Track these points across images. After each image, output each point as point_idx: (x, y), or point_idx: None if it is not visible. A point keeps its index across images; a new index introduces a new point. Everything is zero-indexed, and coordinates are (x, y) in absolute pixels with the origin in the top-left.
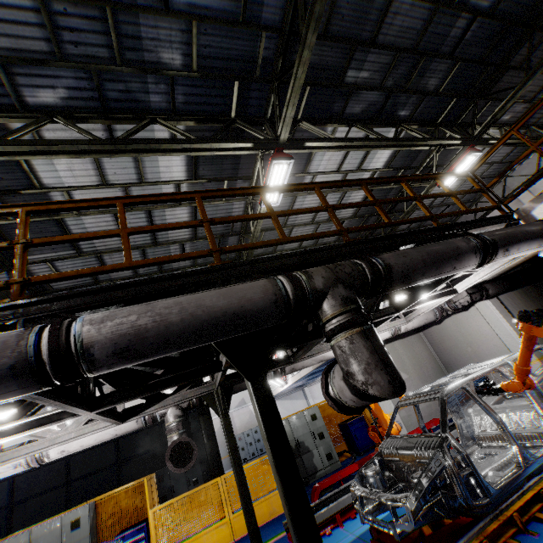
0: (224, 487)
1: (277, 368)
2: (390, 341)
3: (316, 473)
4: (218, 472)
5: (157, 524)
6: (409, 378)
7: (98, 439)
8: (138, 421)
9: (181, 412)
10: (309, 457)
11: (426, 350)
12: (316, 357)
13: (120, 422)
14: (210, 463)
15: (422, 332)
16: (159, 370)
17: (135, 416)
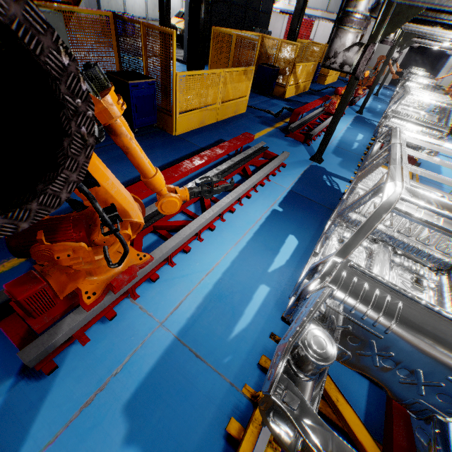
0: None
1: None
2: None
3: None
4: None
5: None
6: None
7: None
8: None
9: None
10: None
11: None
12: None
13: None
14: None
15: None
16: None
17: None
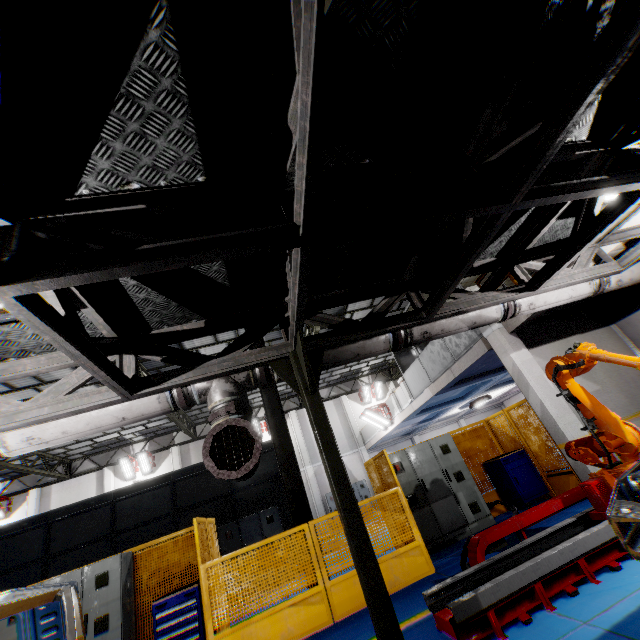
0: (314, 539)
1: (400, 326)
2: (563, 337)
3: (455, 530)
4: (304, 519)
5: (212, 588)
6: (601, 390)
7: (93, 424)
8: (161, 397)
9: (233, 388)
10: (442, 507)
11: (624, 351)
12: (464, 316)
13: (123, 391)
14: (292, 506)
15: (613, 324)
16: (197, 320)
17: (153, 386)
